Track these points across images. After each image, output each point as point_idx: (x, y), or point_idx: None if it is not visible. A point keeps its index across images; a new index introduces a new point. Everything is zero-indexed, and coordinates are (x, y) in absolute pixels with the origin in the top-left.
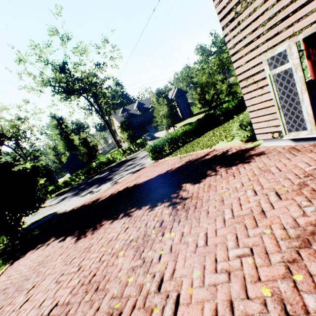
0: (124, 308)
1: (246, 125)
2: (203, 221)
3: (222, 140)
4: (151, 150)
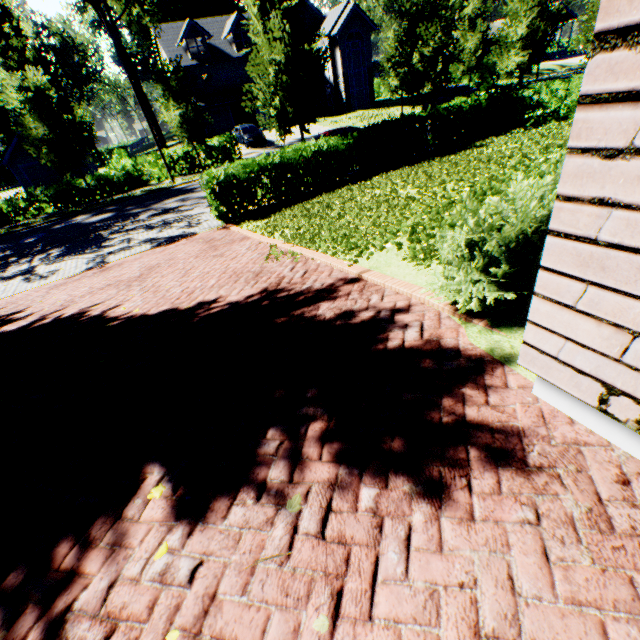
0: None
1: (498, 255)
2: None
3: (397, 248)
4: (215, 190)
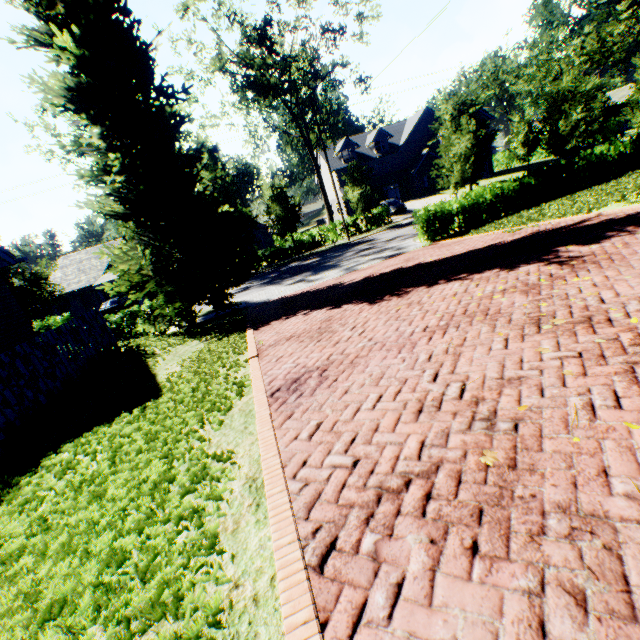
0: (554, 315)
1: None
2: (639, 266)
3: (617, 201)
4: (427, 220)
